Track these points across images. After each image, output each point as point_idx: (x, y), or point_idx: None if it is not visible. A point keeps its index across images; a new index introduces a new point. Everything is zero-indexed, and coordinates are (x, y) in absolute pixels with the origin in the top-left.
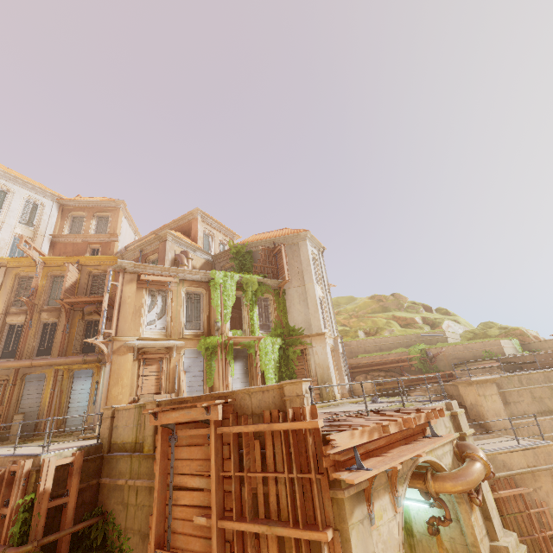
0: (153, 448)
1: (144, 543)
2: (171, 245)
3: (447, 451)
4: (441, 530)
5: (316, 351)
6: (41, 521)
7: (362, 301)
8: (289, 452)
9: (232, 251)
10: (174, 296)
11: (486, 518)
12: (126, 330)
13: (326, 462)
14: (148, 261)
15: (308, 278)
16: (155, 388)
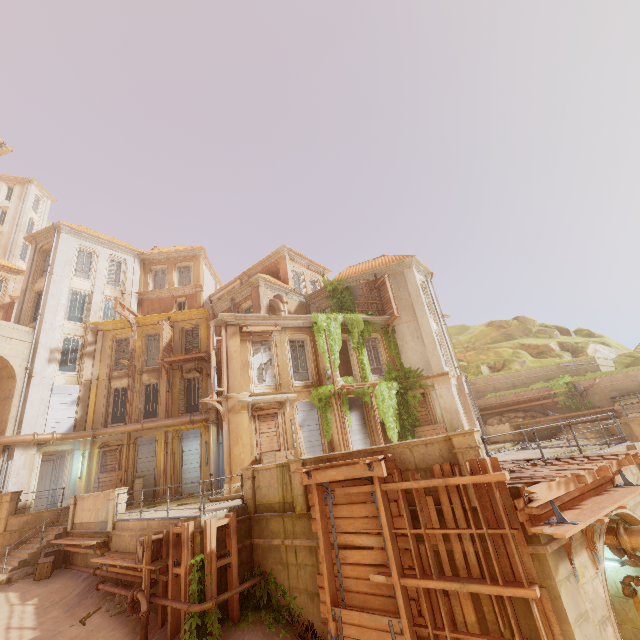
0: (306, 507)
1: (313, 601)
2: (264, 291)
3: (638, 501)
4: (638, 592)
5: (440, 393)
6: (213, 580)
7: (478, 329)
8: (471, 507)
9: (328, 289)
10: (278, 346)
11: None
12: (237, 387)
13: (521, 517)
14: (240, 310)
15: (419, 311)
16: (274, 445)
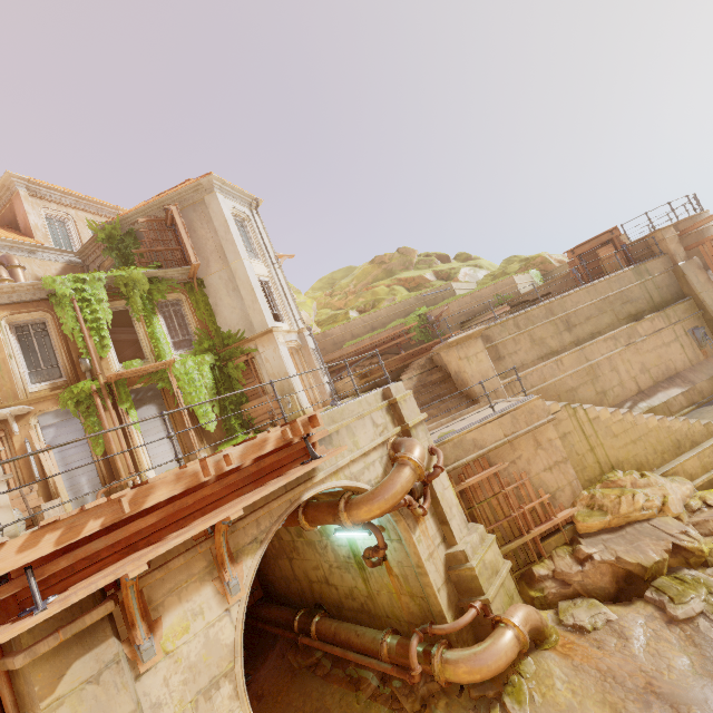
0: None
1: None
2: None
3: (374, 460)
4: (388, 556)
5: (266, 357)
6: None
7: (360, 269)
8: None
9: (101, 238)
10: None
11: (442, 522)
12: None
13: None
14: None
15: (231, 253)
16: None
